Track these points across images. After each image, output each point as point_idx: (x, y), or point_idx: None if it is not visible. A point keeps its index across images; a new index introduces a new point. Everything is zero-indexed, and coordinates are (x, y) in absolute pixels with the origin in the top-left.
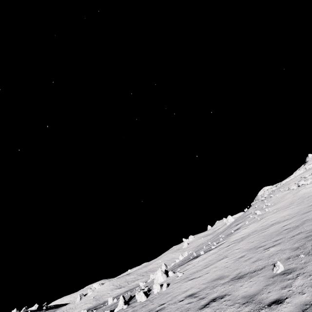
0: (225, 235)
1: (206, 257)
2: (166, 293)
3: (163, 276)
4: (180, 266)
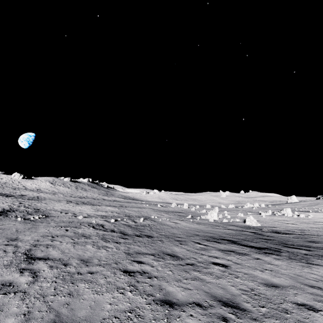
0: (321, 209)
1: (322, 214)
2: (318, 219)
3: (291, 212)
4: (293, 211)
